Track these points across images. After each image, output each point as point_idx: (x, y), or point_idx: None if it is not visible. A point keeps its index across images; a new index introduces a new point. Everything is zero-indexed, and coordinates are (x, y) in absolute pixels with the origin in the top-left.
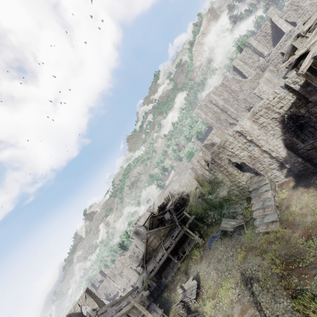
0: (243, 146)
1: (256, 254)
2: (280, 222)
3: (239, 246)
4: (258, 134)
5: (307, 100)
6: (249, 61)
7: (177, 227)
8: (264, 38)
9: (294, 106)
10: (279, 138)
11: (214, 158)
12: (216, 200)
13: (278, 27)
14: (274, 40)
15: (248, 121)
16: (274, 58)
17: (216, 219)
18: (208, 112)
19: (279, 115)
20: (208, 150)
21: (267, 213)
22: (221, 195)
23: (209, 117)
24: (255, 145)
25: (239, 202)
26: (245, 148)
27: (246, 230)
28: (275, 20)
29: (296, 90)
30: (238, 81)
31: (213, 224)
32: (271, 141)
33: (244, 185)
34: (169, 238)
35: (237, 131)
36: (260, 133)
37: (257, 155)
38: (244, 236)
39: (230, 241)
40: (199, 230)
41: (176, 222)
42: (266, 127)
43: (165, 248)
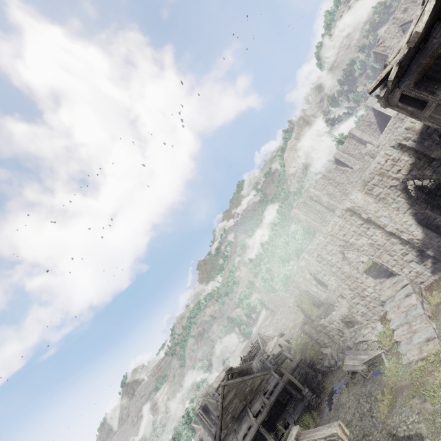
0: (359, 230)
1: (410, 396)
2: (439, 339)
3: (379, 392)
4: (376, 210)
5: (429, 158)
6: (354, 152)
7: (272, 377)
8: (368, 127)
9: (414, 167)
10: (407, 213)
11: (321, 252)
12: (332, 326)
13: (383, 115)
14: (381, 128)
15: (359, 193)
16: (385, 143)
17: (336, 359)
18: (308, 212)
19: (398, 181)
20: (313, 259)
21: (416, 327)
22: (339, 314)
23: (310, 218)
24: (375, 226)
25: (370, 325)
26: (363, 233)
27: (388, 363)
28: (377, 107)
29: (411, 147)
30: (344, 171)
31: (332, 368)
32: (396, 217)
33: (372, 294)
34: (259, 396)
35: (347, 209)
36: (378, 208)
37: (382, 241)
38: (386, 372)
39: (363, 387)
40: (310, 383)
41: (270, 369)
42: (385, 199)
43: (253, 414)
